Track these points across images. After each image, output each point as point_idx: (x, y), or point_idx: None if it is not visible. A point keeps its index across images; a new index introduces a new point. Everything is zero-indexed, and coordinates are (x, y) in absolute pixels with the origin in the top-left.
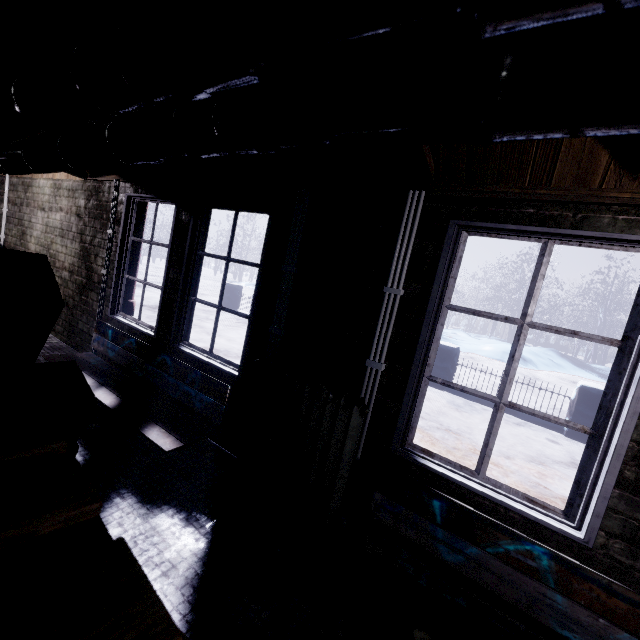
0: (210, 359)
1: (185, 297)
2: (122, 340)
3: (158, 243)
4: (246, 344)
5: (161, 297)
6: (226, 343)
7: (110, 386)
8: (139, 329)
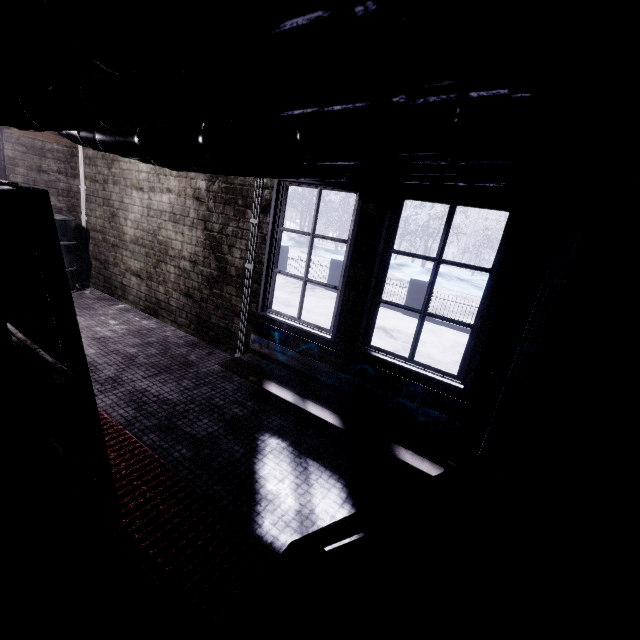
0: (414, 367)
1: (373, 300)
2: (296, 344)
3: (324, 236)
4: (477, 357)
5: (340, 299)
6: (307, 315)
7: (311, 398)
8: (307, 330)
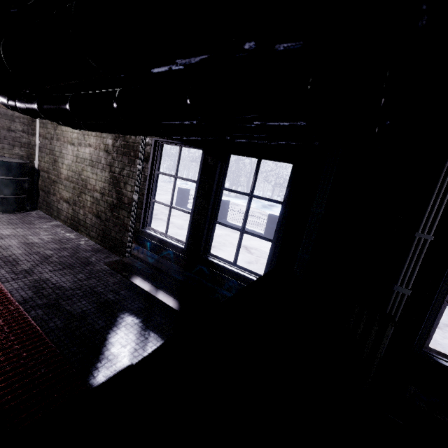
0: (236, 269)
1: (211, 221)
2: (160, 251)
3: (183, 178)
4: (273, 262)
5: (190, 220)
6: None
7: (163, 289)
8: (170, 242)
